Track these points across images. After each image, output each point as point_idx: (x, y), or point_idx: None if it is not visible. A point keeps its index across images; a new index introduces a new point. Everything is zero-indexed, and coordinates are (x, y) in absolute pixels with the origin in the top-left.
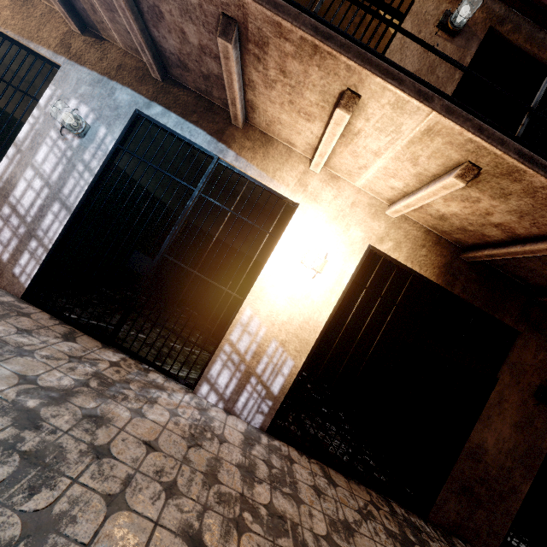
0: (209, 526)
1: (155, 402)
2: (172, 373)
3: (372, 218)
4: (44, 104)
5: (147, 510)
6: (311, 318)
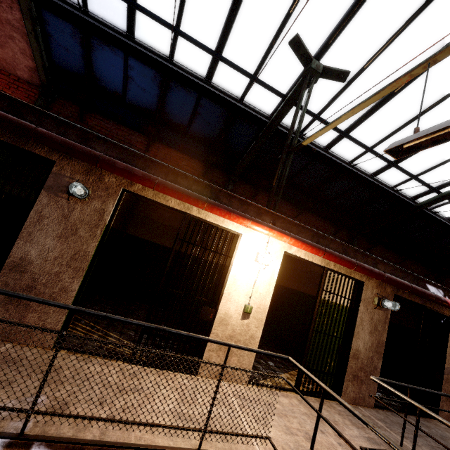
0: None
1: None
2: None
3: None
4: None
5: None
6: None
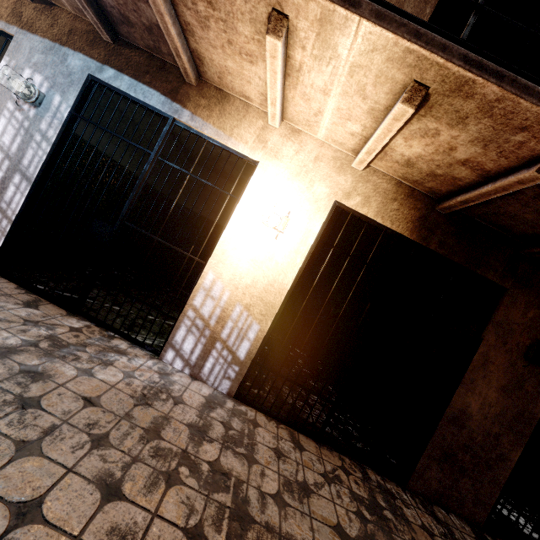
0: (134, 477)
1: (110, 365)
2: (138, 340)
3: (337, 172)
4: None
5: (63, 458)
6: (276, 280)
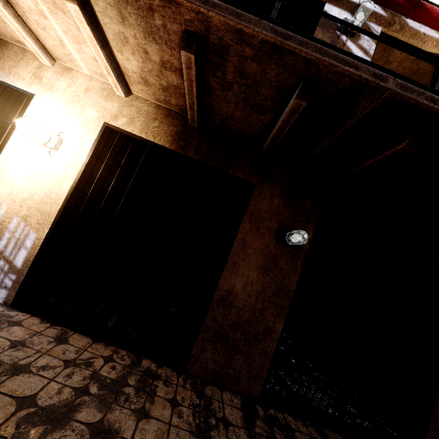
0: None
1: None
2: None
3: (105, 100)
4: None
5: None
6: (52, 192)
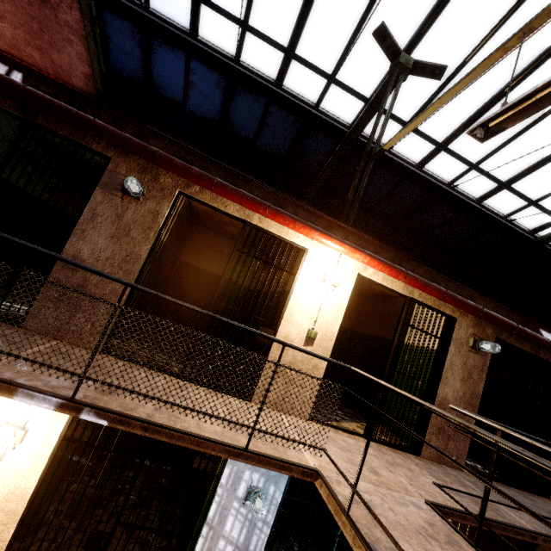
0: None
1: None
2: None
3: None
4: (225, 482)
5: None
6: None
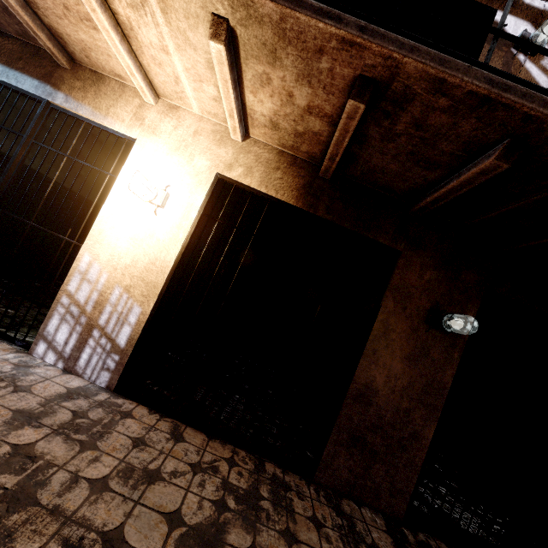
0: None
1: None
2: (9, 335)
3: (217, 145)
4: None
5: None
6: (158, 258)
